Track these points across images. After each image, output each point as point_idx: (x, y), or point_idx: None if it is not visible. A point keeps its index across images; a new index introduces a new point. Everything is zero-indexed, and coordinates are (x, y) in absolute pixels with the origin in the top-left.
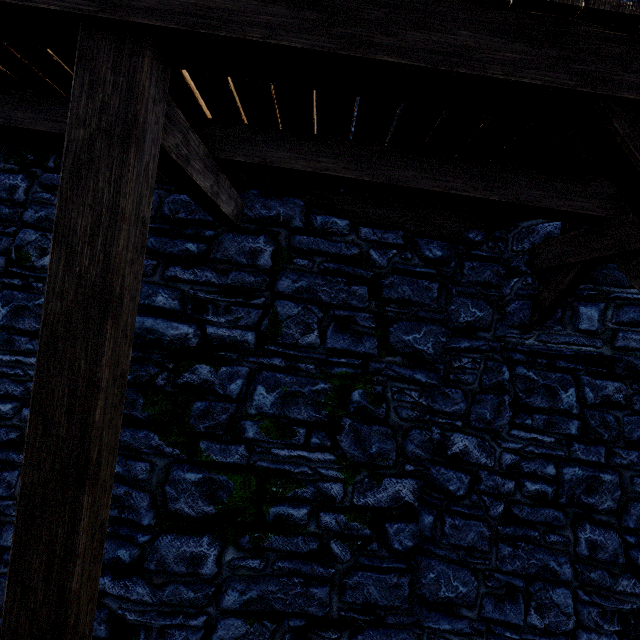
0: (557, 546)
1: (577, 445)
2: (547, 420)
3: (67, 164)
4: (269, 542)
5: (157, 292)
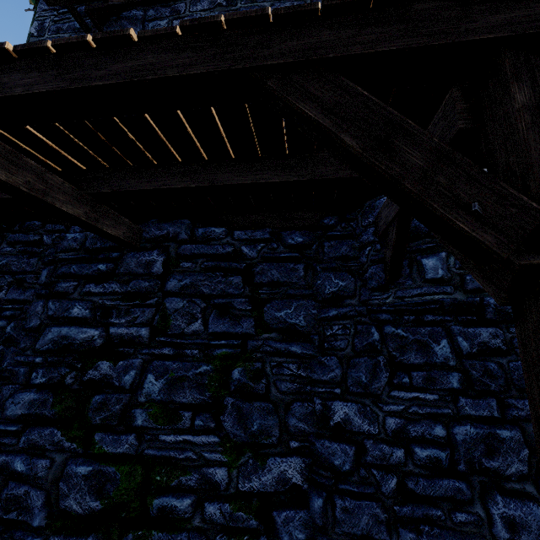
0: (467, 527)
1: (463, 400)
2: (426, 376)
3: None
4: None
5: (74, 305)
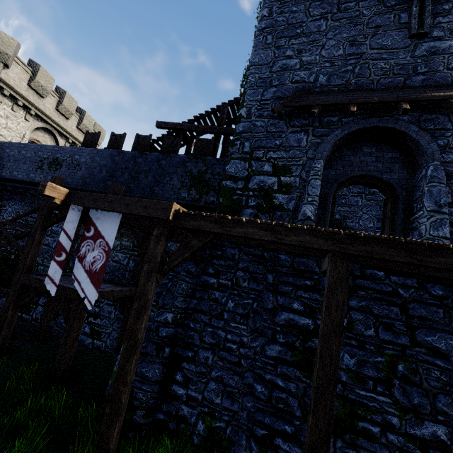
0: None
1: None
2: None
3: (329, 288)
4: (360, 442)
5: (293, 302)
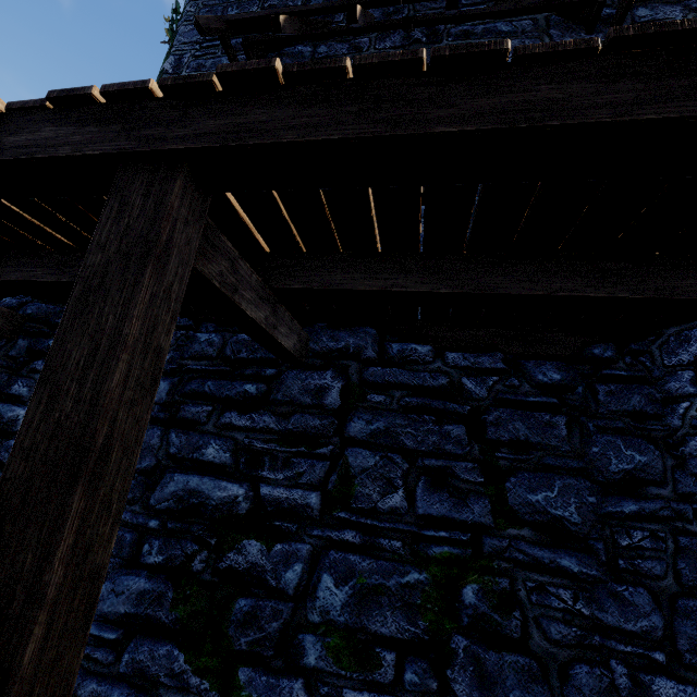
0: None
1: None
2: None
3: (76, 291)
4: None
5: (208, 443)
